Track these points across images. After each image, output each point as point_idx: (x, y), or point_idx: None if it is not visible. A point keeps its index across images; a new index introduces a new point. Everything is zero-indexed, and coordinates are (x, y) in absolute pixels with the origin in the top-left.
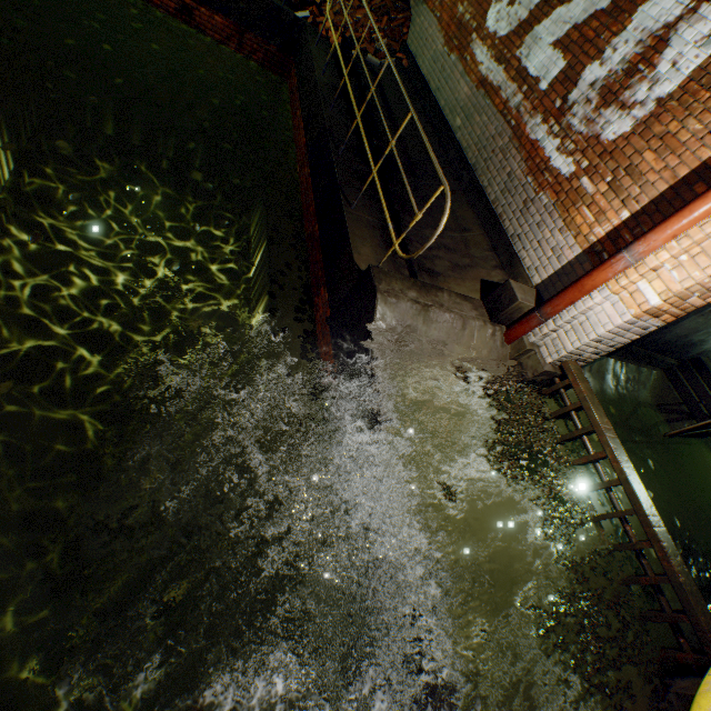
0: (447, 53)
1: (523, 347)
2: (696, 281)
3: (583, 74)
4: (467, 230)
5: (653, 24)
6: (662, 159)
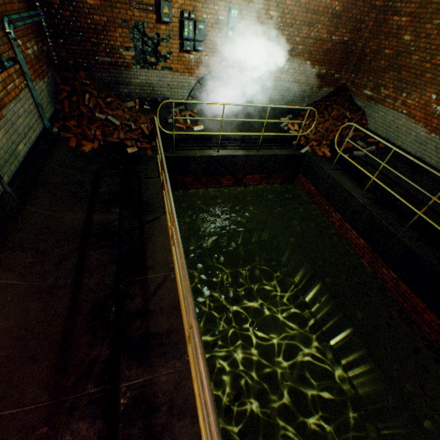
0: (437, 138)
1: None
2: None
3: None
4: None
5: None
6: None
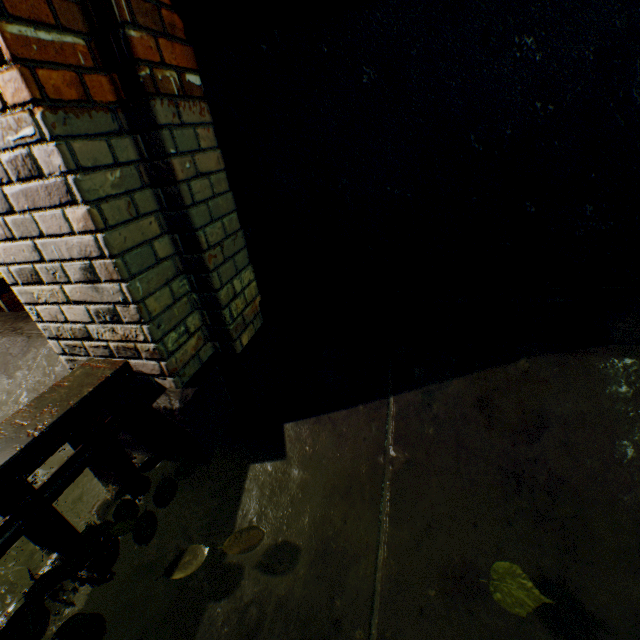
0: None
1: None
2: None
3: None
4: None
5: None
6: None
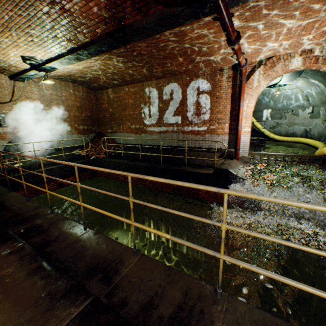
0: (139, 135)
1: (241, 157)
2: (250, 122)
3: (187, 115)
4: (199, 154)
5: (193, 102)
6: (221, 114)
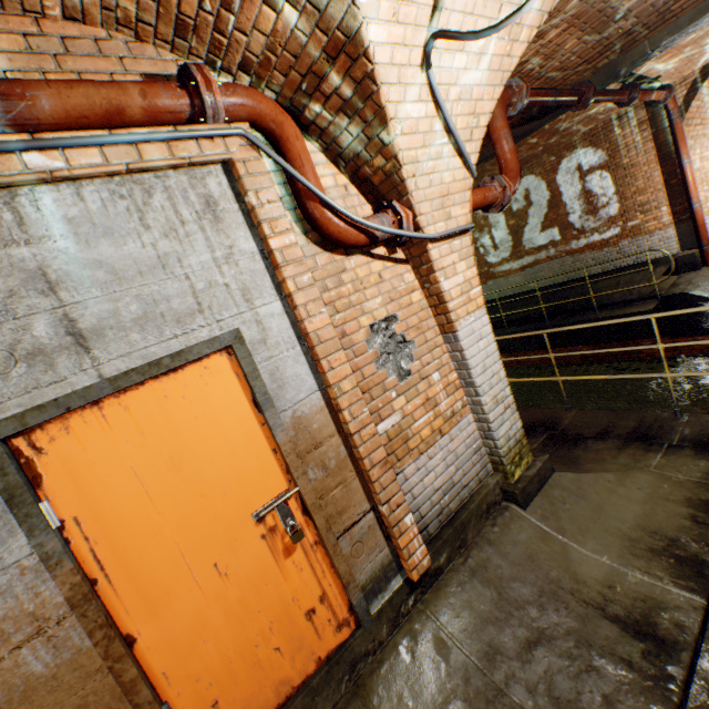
0: (483, 286)
1: None
2: None
3: (570, 221)
4: (617, 283)
5: (575, 195)
6: (645, 194)
